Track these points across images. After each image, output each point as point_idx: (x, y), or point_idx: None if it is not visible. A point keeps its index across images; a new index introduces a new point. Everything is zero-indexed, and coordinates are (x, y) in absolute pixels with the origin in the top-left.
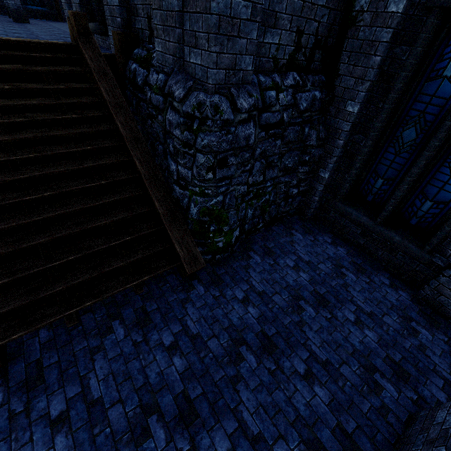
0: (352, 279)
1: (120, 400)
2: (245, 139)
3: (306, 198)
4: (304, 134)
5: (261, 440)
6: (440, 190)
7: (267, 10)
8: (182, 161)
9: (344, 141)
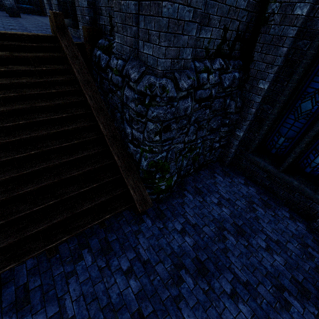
0: (261, 213)
1: (89, 318)
2: (184, 110)
3: (225, 149)
4: (226, 104)
5: None
6: None
7: (203, 13)
8: (135, 126)
9: (255, 110)
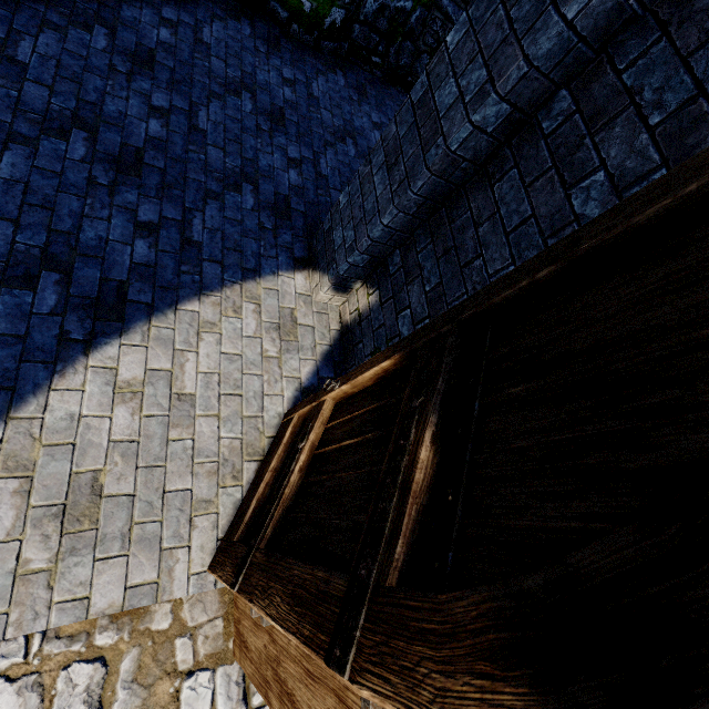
0: None
1: None
2: None
3: None
4: None
5: (201, 133)
6: None
7: None
8: None
9: None
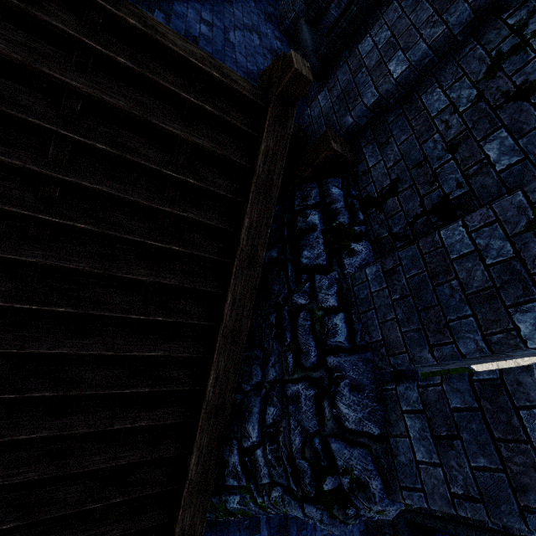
0: None
1: None
2: None
3: None
4: None
5: None
6: None
7: None
8: (270, 455)
9: None
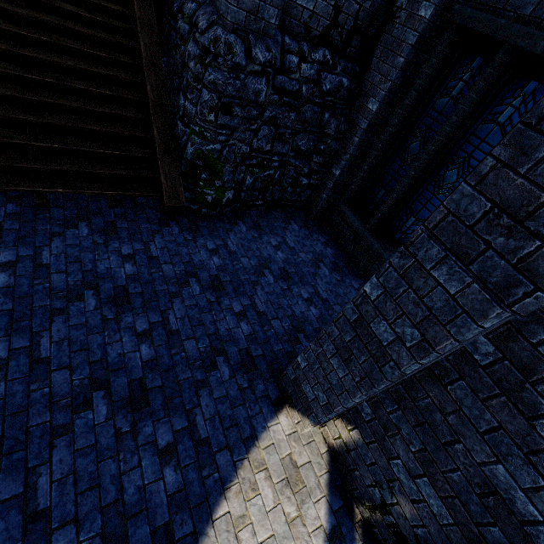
0: (325, 273)
1: (66, 272)
2: (255, 94)
3: (316, 194)
4: (324, 119)
5: (176, 334)
6: (423, 208)
7: None
8: (190, 96)
9: (359, 140)
